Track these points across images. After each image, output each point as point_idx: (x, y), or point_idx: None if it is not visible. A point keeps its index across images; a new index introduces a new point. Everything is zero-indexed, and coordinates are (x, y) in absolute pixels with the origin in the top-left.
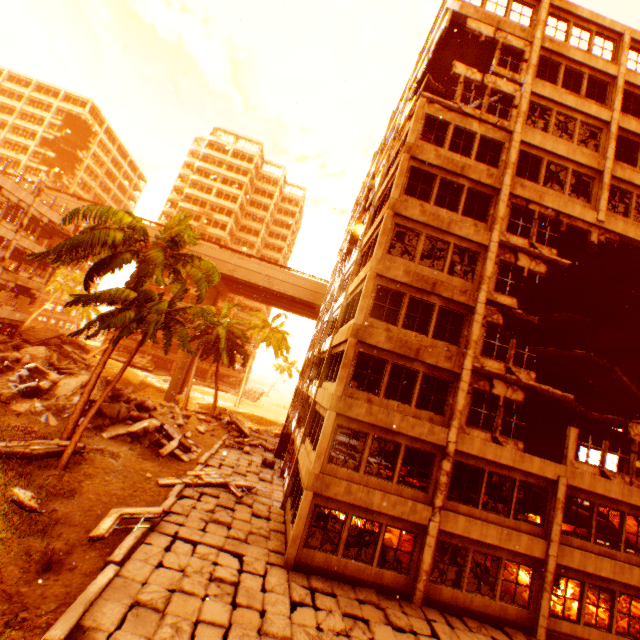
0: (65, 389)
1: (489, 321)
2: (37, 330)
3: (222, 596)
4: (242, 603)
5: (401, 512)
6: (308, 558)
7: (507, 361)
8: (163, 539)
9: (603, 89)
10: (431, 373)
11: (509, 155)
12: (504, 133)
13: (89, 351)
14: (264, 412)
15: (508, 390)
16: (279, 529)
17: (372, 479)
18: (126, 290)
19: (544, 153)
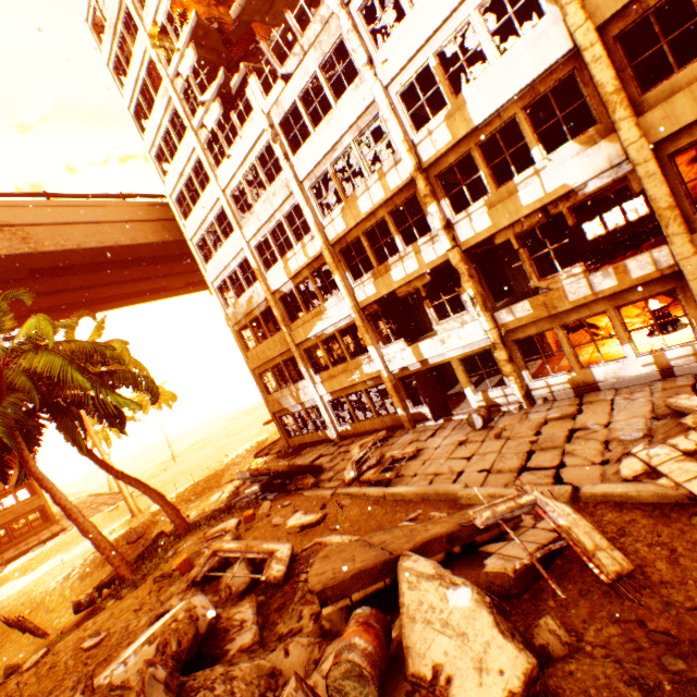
0: None
1: None
2: None
3: None
4: None
5: None
6: None
7: None
8: None
9: None
10: None
11: None
12: None
13: None
14: (176, 484)
15: None
16: None
17: None
18: None
19: None
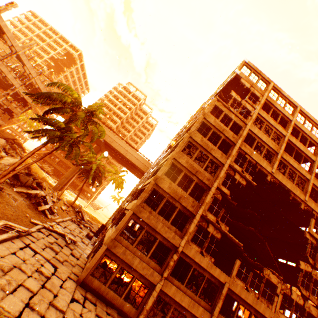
0: (6, 161)
1: (215, 196)
2: (5, 132)
3: (39, 280)
4: (47, 287)
5: (146, 273)
6: (90, 282)
7: (218, 217)
8: (21, 243)
9: (286, 123)
10: (183, 210)
11: (243, 132)
12: (243, 123)
13: (25, 152)
14: (97, 216)
15: (214, 231)
16: (81, 265)
17: (138, 251)
18: (61, 122)
19: (257, 137)
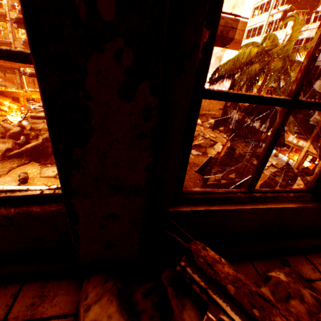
0: None
1: None
2: None
3: None
4: None
5: None
6: None
7: None
8: None
9: None
10: None
11: None
12: None
13: None
14: None
15: None
16: None
17: None
18: None
19: None
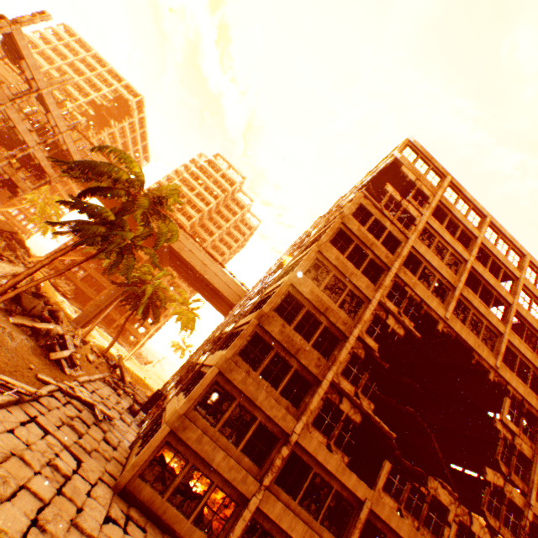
0: None
1: (355, 352)
2: None
3: (52, 480)
4: (67, 493)
5: (234, 478)
6: (137, 489)
7: (358, 387)
8: (23, 415)
9: (469, 241)
10: (301, 371)
11: (402, 250)
12: (404, 236)
13: (30, 256)
14: (145, 375)
15: (351, 410)
16: (121, 460)
17: (223, 438)
18: (110, 212)
19: (424, 260)
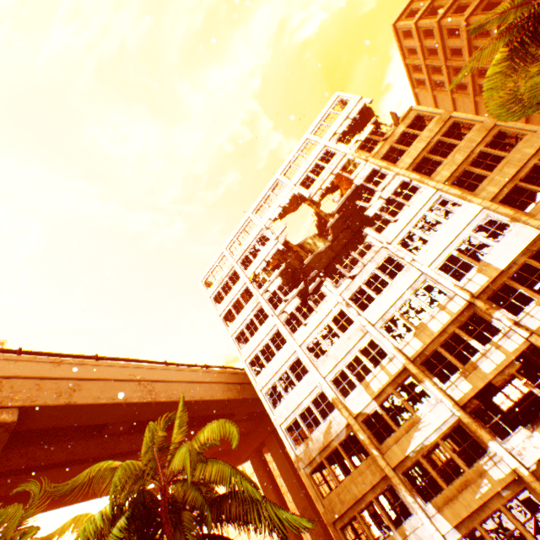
0: None
1: None
2: None
3: None
4: None
5: None
6: None
7: None
8: None
9: None
10: None
11: None
12: None
13: None
14: None
15: None
16: None
17: None
18: None
19: None
